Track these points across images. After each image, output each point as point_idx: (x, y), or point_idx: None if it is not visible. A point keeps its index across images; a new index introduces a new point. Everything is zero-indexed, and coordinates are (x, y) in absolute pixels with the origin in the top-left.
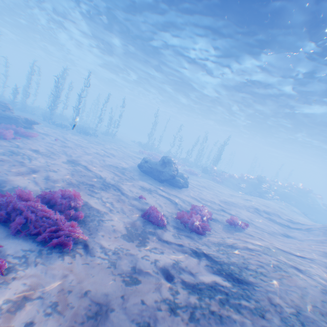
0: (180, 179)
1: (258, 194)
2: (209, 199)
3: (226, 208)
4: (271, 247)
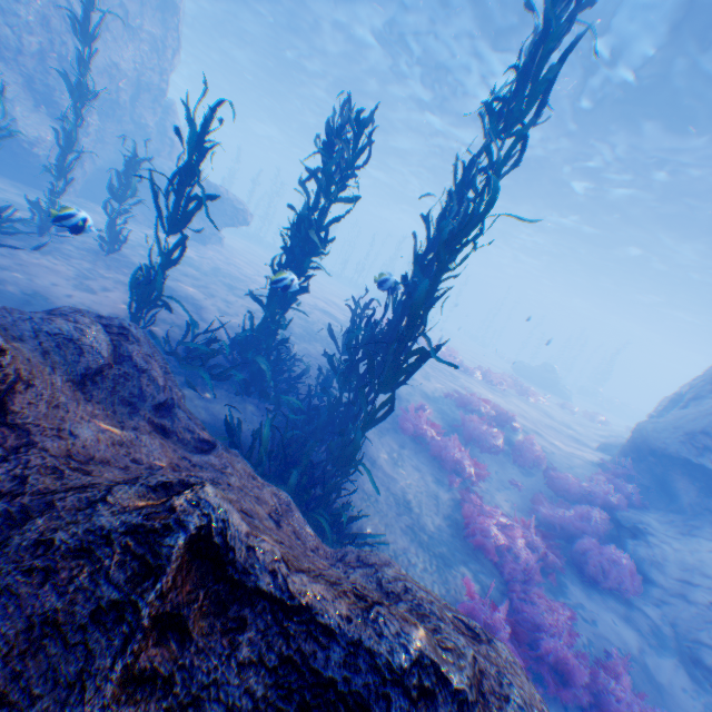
0: (564, 390)
1: None
2: None
3: (620, 425)
4: None
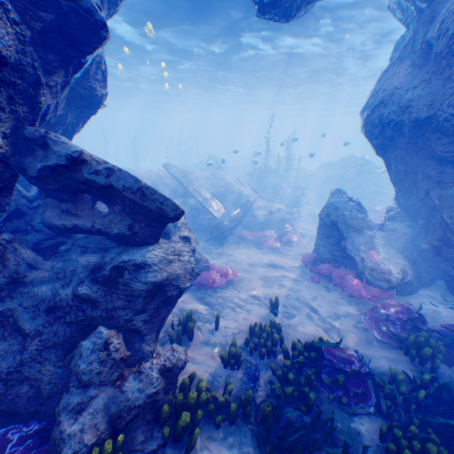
0: None
1: None
2: None
3: None
4: None
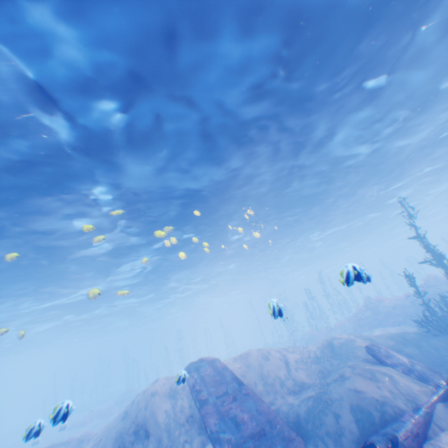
0: None
1: None
2: None
3: None
4: None
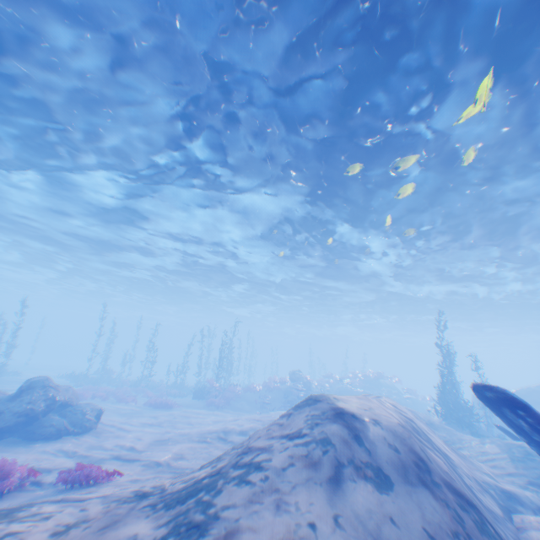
0: (57, 418)
1: (290, 405)
2: (120, 442)
3: (140, 448)
4: (36, 501)
